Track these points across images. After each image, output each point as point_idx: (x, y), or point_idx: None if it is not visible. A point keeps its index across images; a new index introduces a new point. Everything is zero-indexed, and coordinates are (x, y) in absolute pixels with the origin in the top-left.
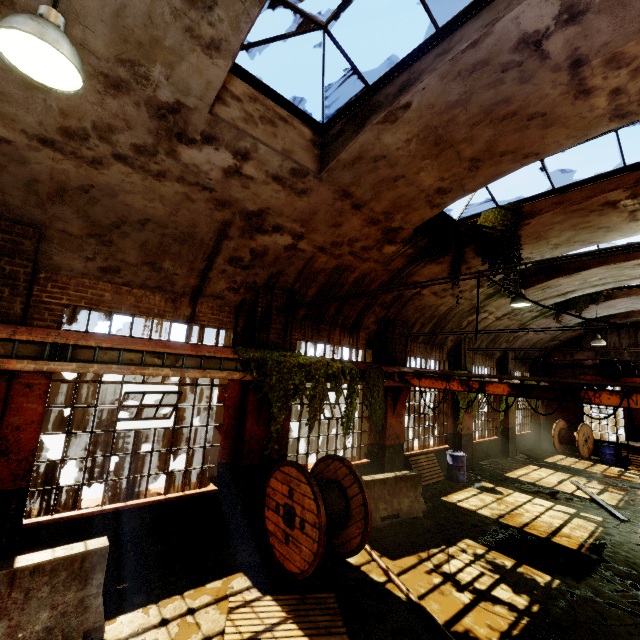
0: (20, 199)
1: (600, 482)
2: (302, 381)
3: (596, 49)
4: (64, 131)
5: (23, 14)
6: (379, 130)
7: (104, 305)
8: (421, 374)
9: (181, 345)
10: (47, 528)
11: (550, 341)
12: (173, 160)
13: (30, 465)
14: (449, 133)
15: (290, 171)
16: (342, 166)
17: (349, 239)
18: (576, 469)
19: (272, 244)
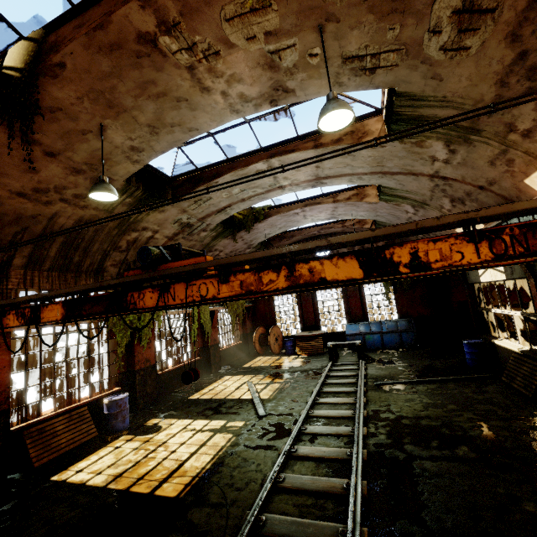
0: None
1: (272, 375)
2: None
3: None
4: None
5: None
6: None
7: None
8: None
9: None
10: None
11: None
12: None
13: None
14: None
15: None
16: None
17: None
18: (263, 367)
19: None
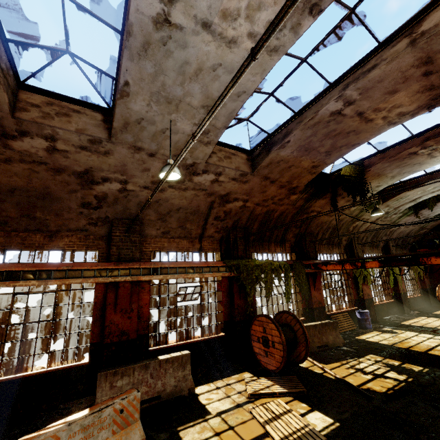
0: (135, 210)
1: None
2: (259, 274)
3: (366, 109)
4: (152, 182)
5: (168, 166)
6: (277, 152)
7: (165, 248)
8: (326, 262)
9: (200, 262)
10: (157, 352)
11: (420, 230)
12: (190, 182)
13: (148, 323)
14: (311, 146)
15: (239, 175)
16: (263, 168)
17: (271, 197)
18: None
19: (233, 207)
